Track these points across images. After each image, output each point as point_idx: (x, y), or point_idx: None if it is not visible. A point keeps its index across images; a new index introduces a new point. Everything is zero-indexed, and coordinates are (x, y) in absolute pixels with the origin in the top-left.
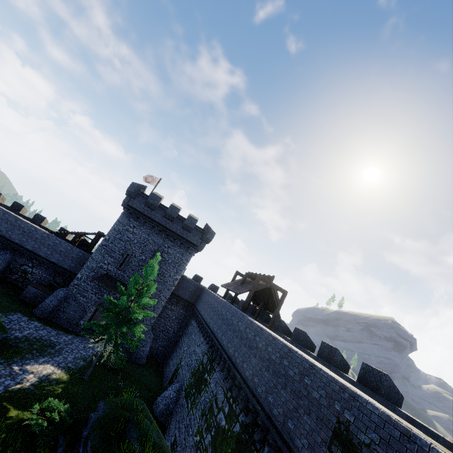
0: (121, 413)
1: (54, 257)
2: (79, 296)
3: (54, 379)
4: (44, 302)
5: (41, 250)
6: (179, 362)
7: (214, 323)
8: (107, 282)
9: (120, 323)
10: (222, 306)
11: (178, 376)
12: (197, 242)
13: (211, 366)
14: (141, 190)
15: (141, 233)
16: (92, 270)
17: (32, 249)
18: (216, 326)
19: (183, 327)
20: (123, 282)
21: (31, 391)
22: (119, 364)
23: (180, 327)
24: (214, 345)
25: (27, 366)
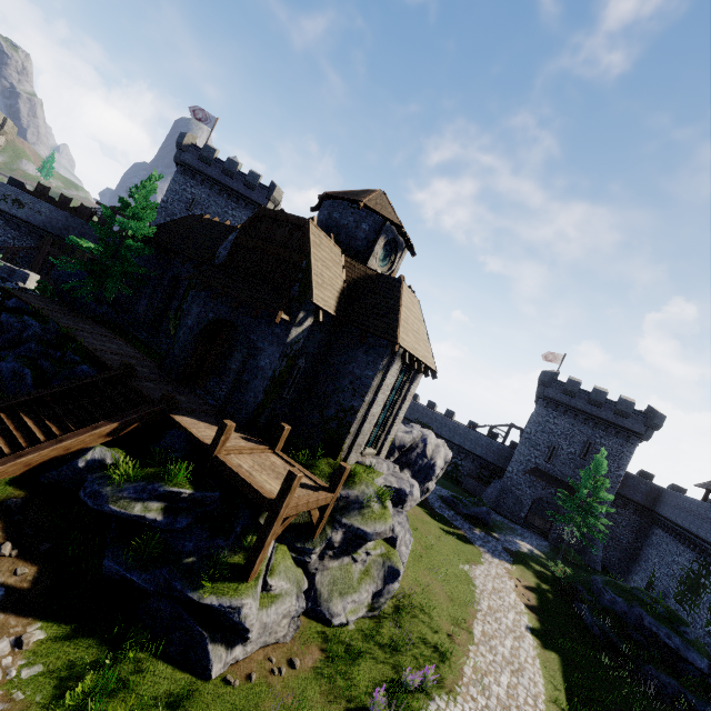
0: (620, 584)
1: (478, 451)
2: (514, 489)
3: (537, 554)
4: (486, 492)
5: (465, 444)
6: (651, 575)
7: (697, 527)
8: (539, 476)
9: (584, 514)
10: (705, 508)
11: (656, 587)
12: (639, 430)
13: (707, 570)
14: (554, 378)
15: (563, 423)
16: (520, 464)
17: (459, 443)
18: (702, 530)
19: (641, 537)
20: (555, 476)
21: (531, 556)
22: (579, 560)
23: (635, 537)
24: (704, 549)
25: (514, 539)
